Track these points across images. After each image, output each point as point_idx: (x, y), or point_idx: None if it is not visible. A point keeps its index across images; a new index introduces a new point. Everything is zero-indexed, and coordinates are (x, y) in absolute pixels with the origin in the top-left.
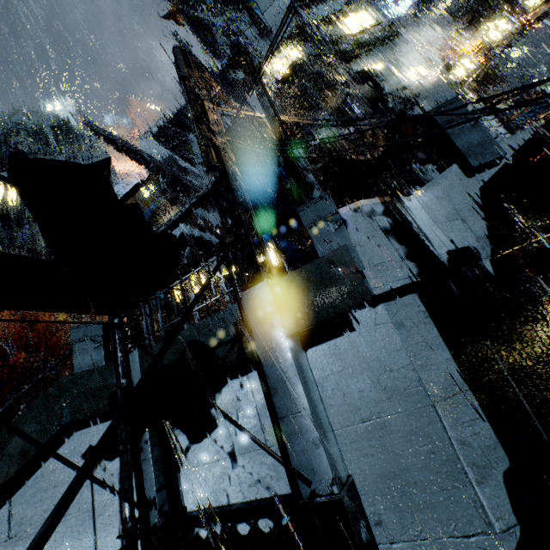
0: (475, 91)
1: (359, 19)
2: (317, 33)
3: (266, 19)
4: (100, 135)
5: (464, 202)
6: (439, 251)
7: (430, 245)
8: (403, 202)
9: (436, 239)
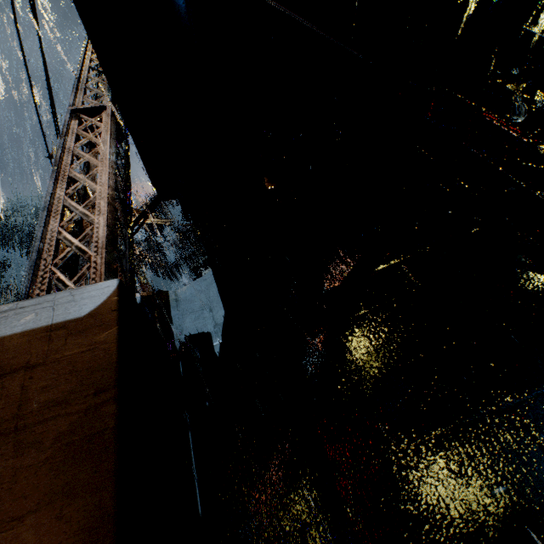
0: None
1: None
2: None
3: None
4: None
5: (217, 295)
6: (177, 336)
7: (171, 331)
8: (166, 295)
9: (181, 325)
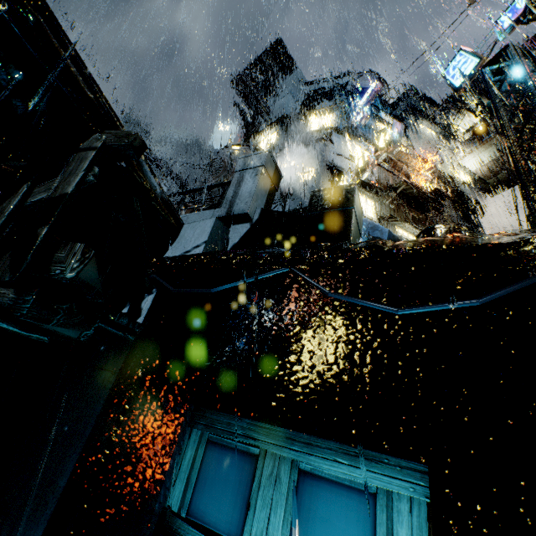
0: (412, 207)
1: (323, 120)
2: (289, 125)
3: (276, 106)
4: (151, 160)
5: None
6: None
7: None
8: None
9: None
